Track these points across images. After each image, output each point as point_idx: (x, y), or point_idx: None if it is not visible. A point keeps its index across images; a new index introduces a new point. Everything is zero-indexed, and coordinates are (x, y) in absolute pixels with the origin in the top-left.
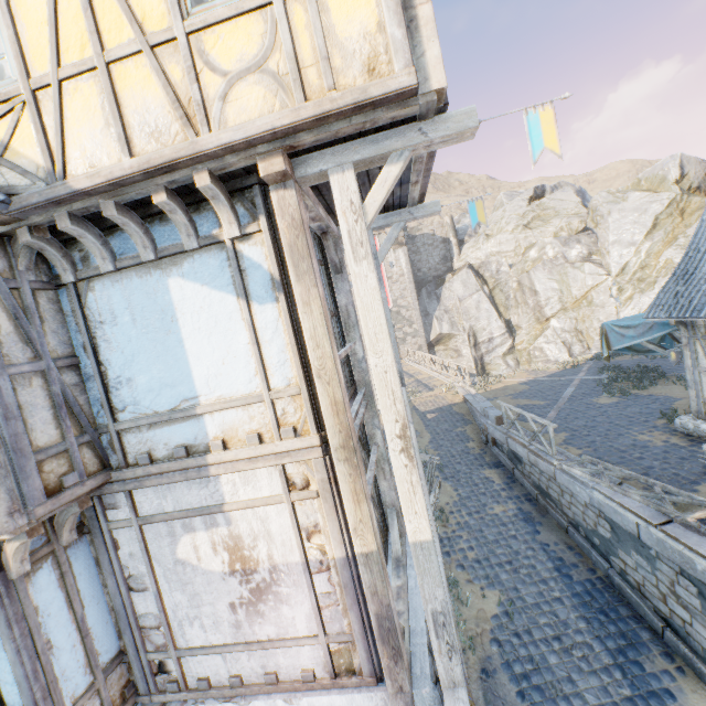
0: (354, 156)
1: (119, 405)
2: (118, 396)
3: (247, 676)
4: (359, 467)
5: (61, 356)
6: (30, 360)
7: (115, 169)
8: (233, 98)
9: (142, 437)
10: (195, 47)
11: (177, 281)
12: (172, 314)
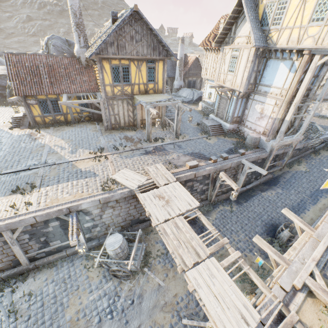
0: (322, 53)
1: (261, 81)
2: (262, 79)
3: (252, 128)
4: (286, 105)
5: (259, 70)
6: (255, 70)
7: (283, 46)
8: (306, 40)
9: (261, 87)
10: (306, 30)
11: (281, 64)
12: (277, 69)
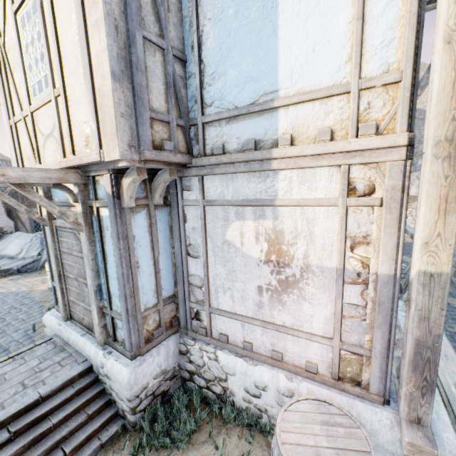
0: None
1: (208, 100)
2: (209, 92)
3: (257, 346)
4: None
5: (175, 48)
6: (156, 35)
7: None
8: None
9: (220, 131)
10: None
11: None
12: None
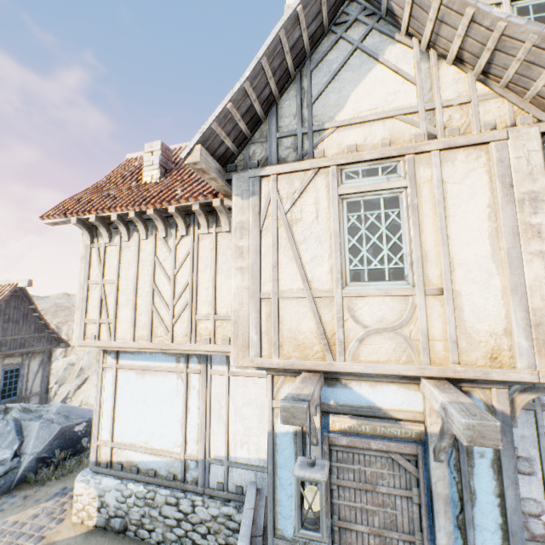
0: None
1: None
2: None
3: None
4: None
5: None
6: None
7: None
8: None
9: None
10: None
11: None
12: None
